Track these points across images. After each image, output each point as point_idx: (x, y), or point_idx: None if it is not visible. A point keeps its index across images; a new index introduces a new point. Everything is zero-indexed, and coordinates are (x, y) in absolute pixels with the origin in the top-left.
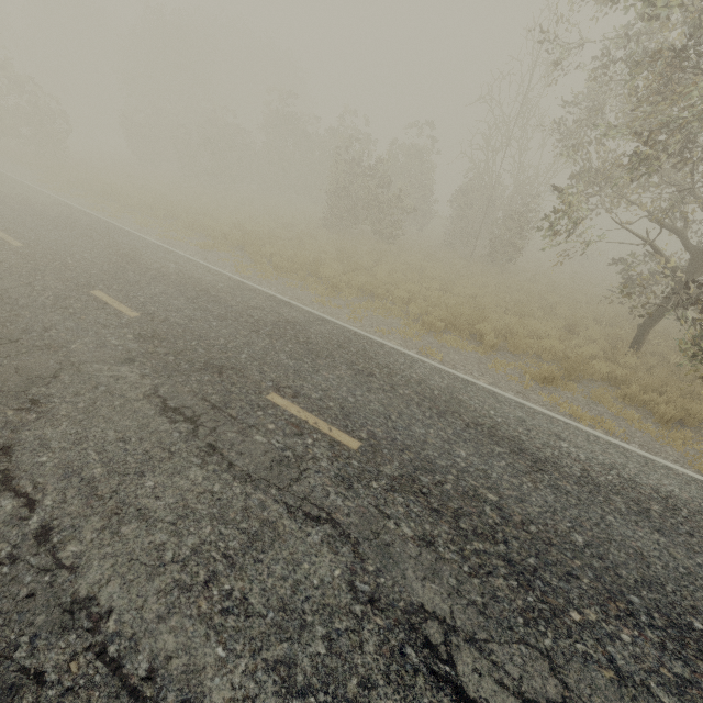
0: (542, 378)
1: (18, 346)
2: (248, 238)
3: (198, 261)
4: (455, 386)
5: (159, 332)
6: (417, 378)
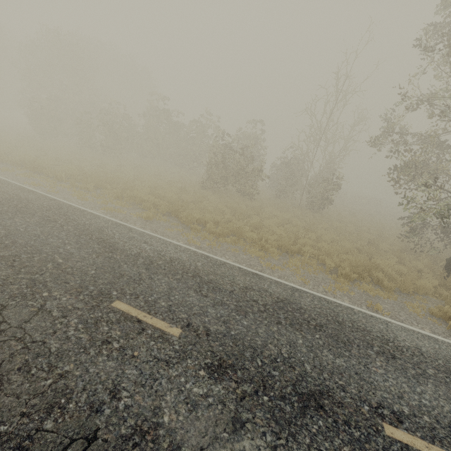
0: (447, 317)
1: (103, 450)
2: (176, 207)
3: (158, 237)
4: (435, 347)
5: (219, 354)
6: (413, 347)
